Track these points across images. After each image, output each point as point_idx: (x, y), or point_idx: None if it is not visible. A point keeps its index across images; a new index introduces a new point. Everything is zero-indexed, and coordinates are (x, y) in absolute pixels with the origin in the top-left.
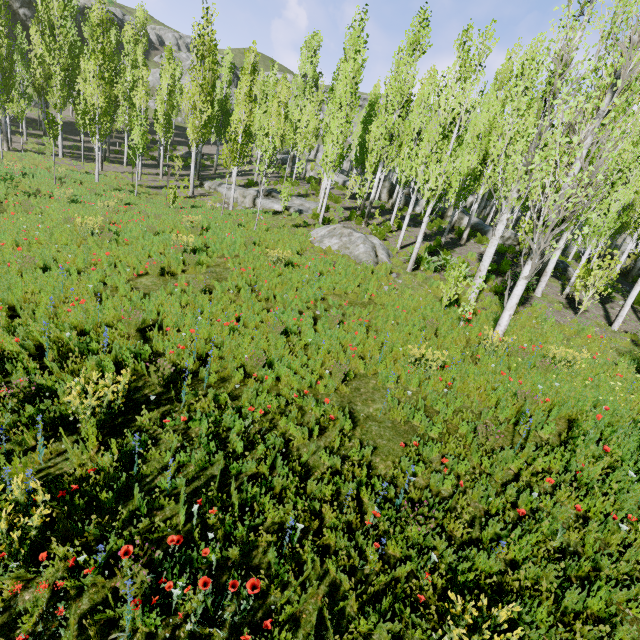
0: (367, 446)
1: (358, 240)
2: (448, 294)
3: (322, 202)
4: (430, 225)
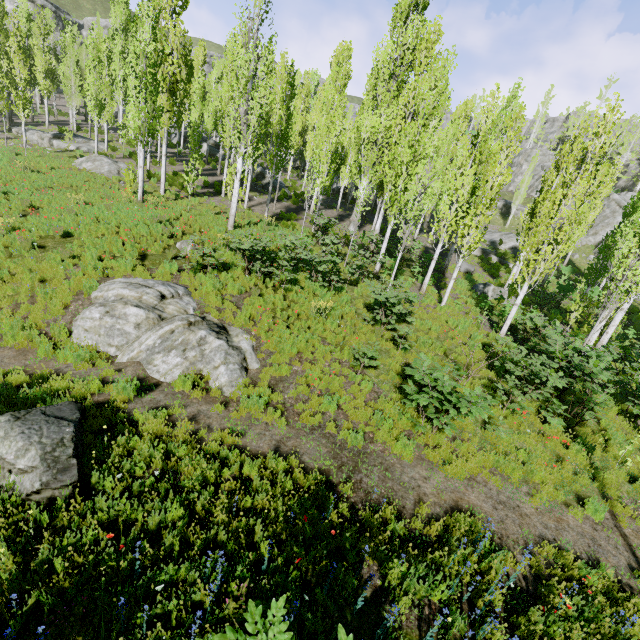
0: (14, 214)
1: (105, 163)
2: (130, 185)
3: (107, 144)
4: (202, 164)
